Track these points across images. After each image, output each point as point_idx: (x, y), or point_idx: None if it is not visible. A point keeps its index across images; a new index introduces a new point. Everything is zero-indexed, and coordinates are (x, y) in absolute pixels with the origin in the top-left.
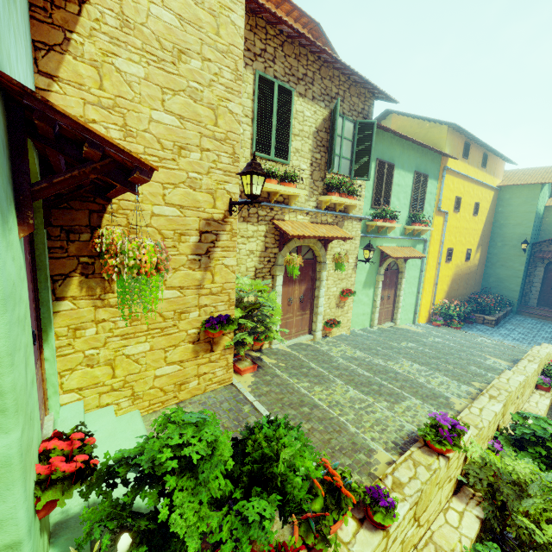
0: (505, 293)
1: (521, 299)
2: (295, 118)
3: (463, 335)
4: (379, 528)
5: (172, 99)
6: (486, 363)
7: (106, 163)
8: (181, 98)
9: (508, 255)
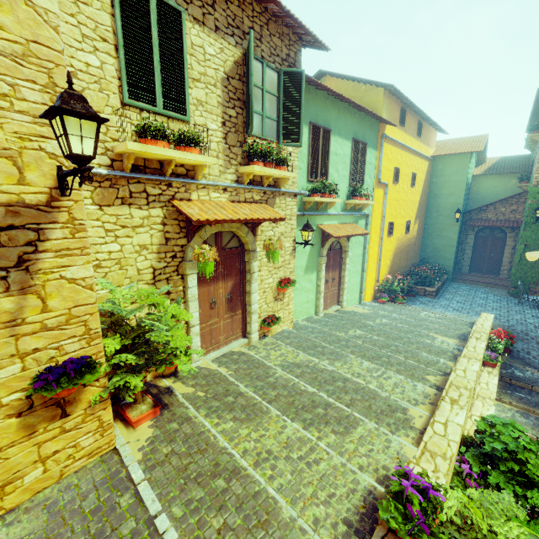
0: (442, 262)
1: (455, 267)
2: (191, 55)
3: (408, 310)
4: None
5: None
6: (435, 345)
7: None
8: None
9: (443, 225)
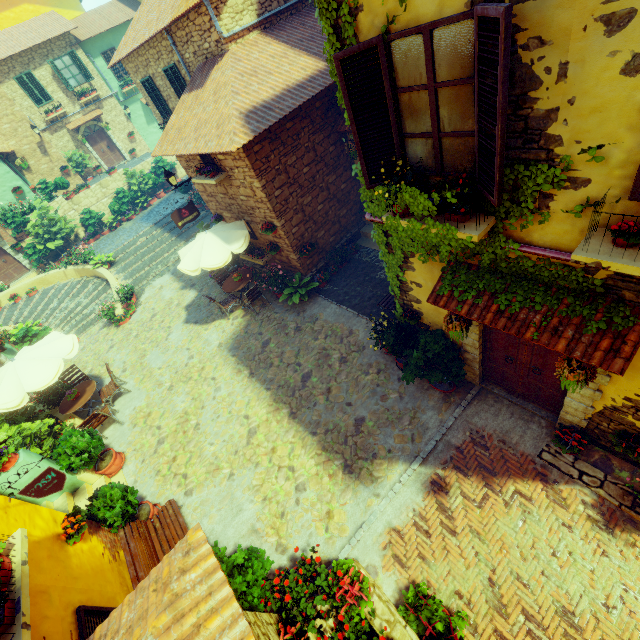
0: None
1: None
2: (41, 80)
3: None
4: (88, 189)
5: (4, 120)
6: None
7: (6, 153)
8: (5, 119)
9: None
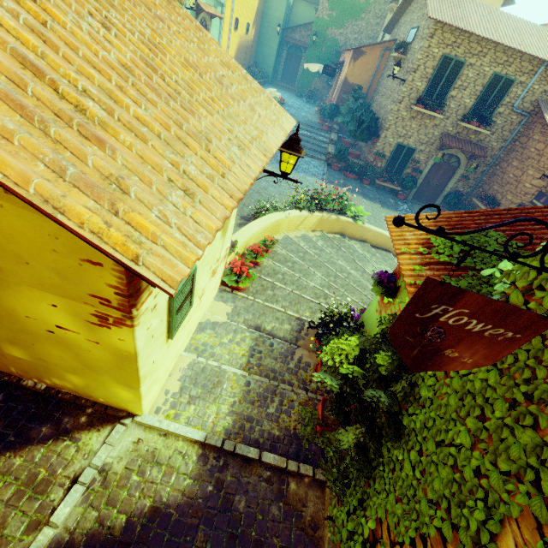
0: (266, 68)
1: (274, 75)
2: None
3: None
4: None
5: None
6: None
7: None
8: None
9: (270, 36)
